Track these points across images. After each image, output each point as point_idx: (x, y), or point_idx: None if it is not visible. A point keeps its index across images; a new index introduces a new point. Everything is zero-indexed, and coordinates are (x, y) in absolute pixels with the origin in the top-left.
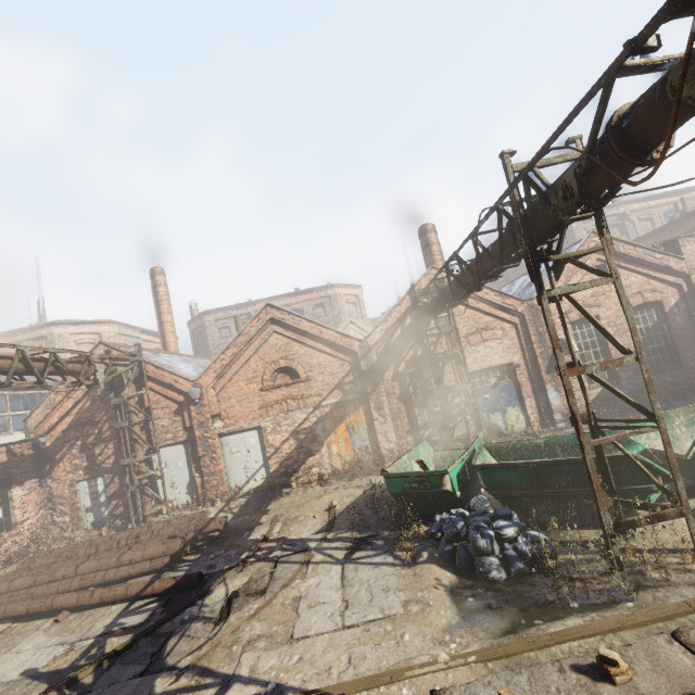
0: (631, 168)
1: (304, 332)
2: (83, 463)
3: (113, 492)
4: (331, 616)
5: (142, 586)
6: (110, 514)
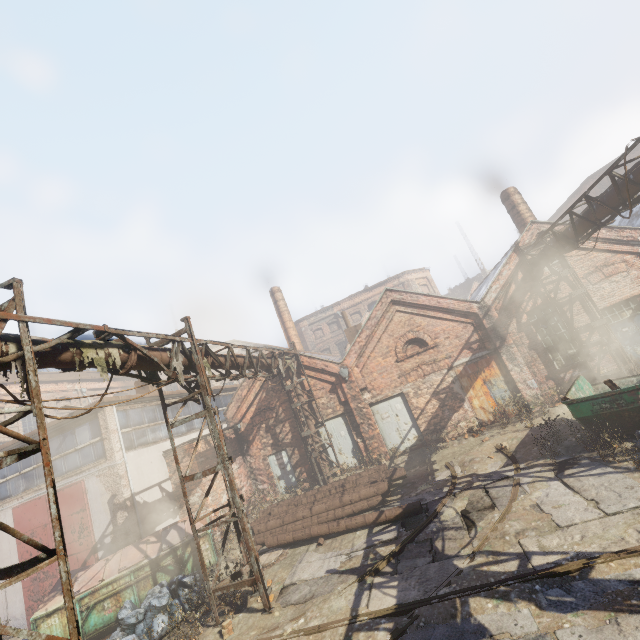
0: None
1: (423, 306)
2: (269, 441)
3: (295, 462)
4: (586, 510)
5: (376, 515)
6: (296, 479)
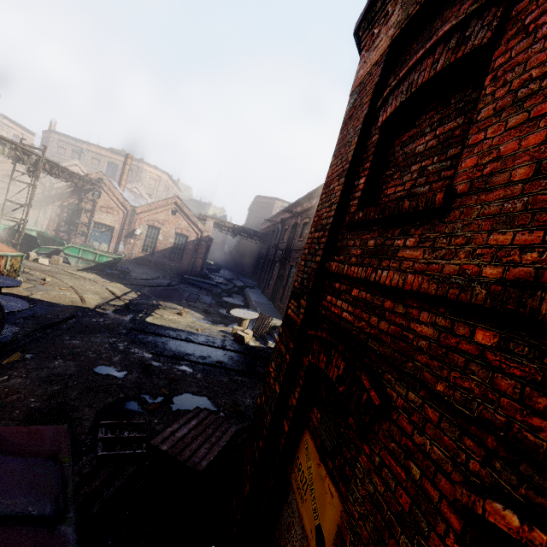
0: (23, 158)
1: None
2: None
3: None
4: None
5: None
6: None
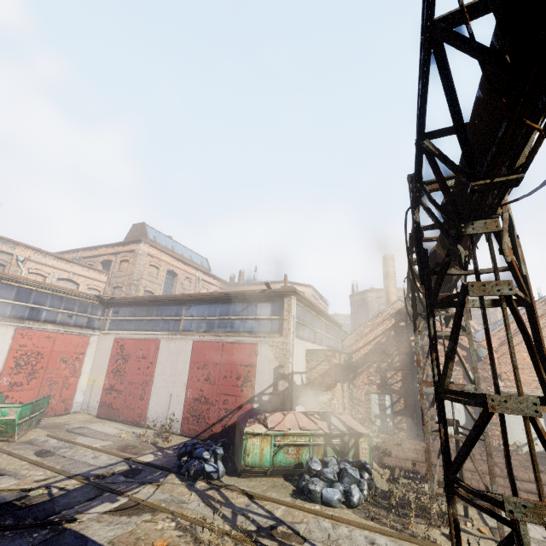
0: None
1: None
2: (376, 380)
3: (398, 409)
4: None
5: None
6: (394, 425)
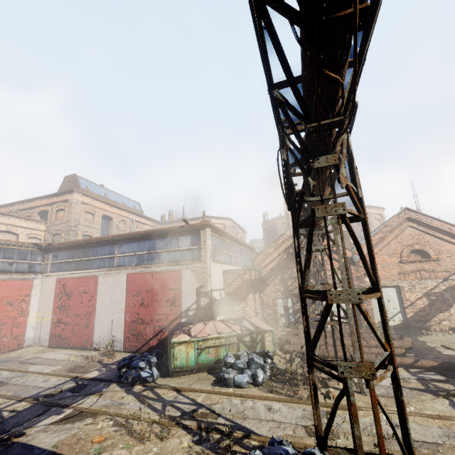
0: None
1: (434, 228)
2: (280, 288)
3: (298, 308)
4: None
5: (412, 360)
6: (295, 320)
